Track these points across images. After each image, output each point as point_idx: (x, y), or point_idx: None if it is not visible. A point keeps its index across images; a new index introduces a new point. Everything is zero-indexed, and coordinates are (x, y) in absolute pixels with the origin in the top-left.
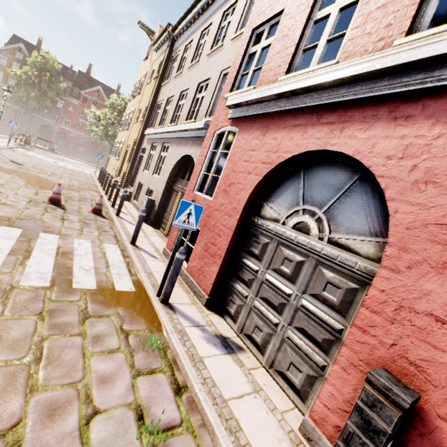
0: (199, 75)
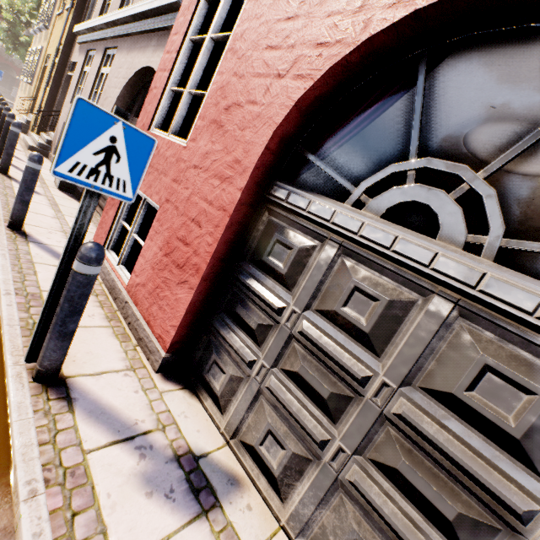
0: None
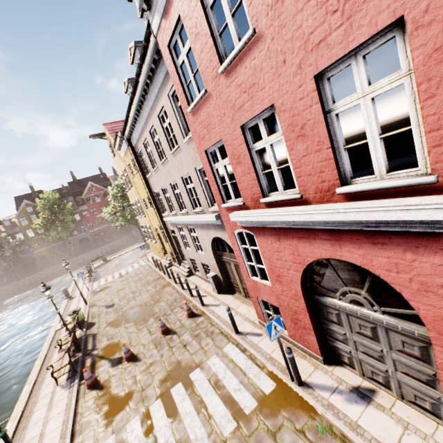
0: (176, 170)
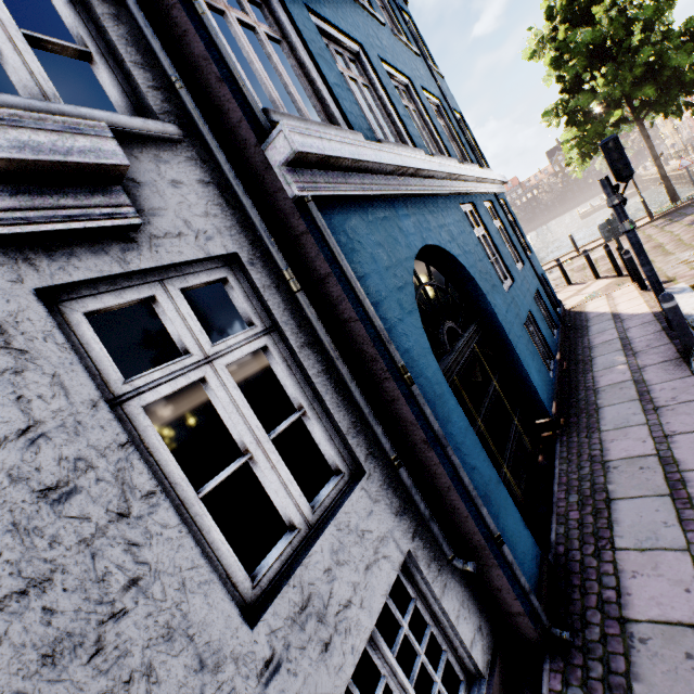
0: None
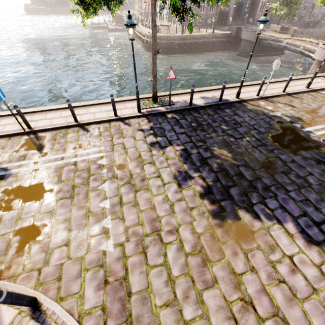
0: None
